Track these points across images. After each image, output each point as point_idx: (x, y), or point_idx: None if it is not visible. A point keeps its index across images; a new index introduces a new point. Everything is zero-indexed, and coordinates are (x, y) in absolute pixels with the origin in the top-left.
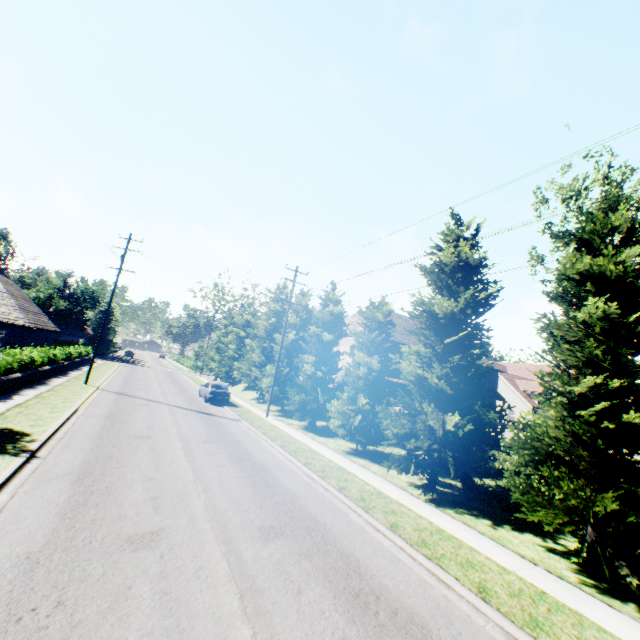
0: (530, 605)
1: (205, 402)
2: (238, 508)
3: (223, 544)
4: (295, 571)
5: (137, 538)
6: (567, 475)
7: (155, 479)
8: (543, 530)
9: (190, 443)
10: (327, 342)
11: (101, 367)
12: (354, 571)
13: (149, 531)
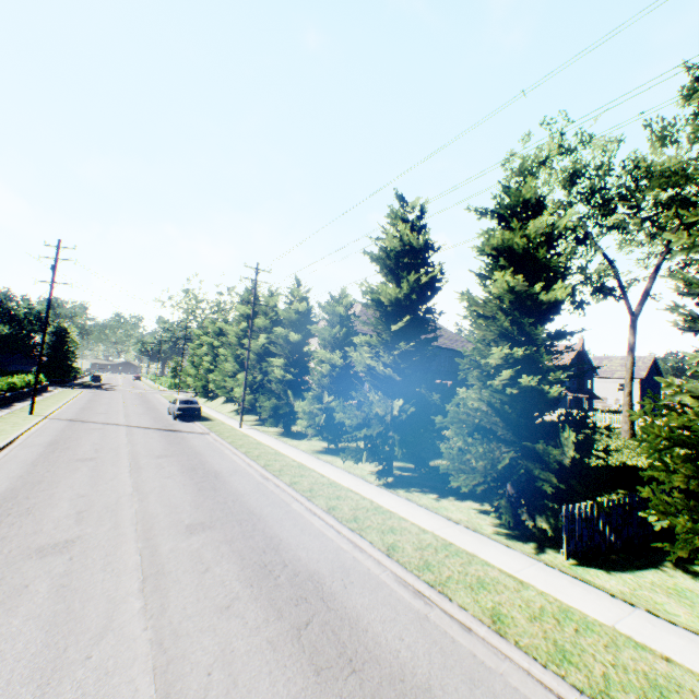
0: (431, 554)
1: (174, 420)
2: (172, 511)
3: (142, 542)
4: (210, 555)
5: (49, 547)
6: (481, 441)
7: (87, 496)
8: (486, 497)
9: (140, 460)
10: (296, 343)
11: (56, 396)
12: (272, 548)
13: (64, 540)
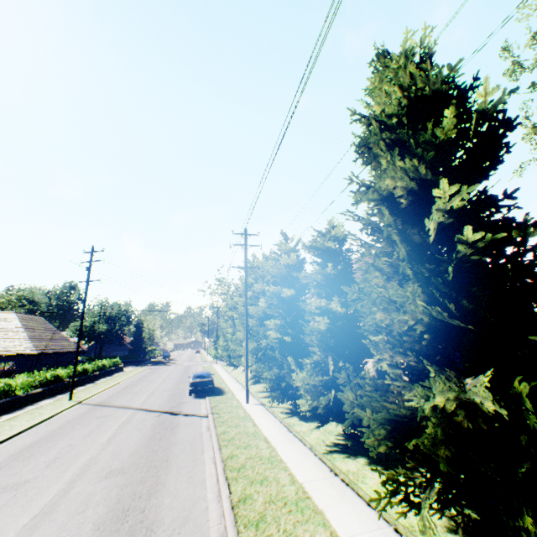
0: None
1: (189, 395)
2: None
3: None
4: None
5: None
6: None
7: None
8: None
9: (76, 485)
10: (290, 299)
11: (121, 375)
12: None
13: None
